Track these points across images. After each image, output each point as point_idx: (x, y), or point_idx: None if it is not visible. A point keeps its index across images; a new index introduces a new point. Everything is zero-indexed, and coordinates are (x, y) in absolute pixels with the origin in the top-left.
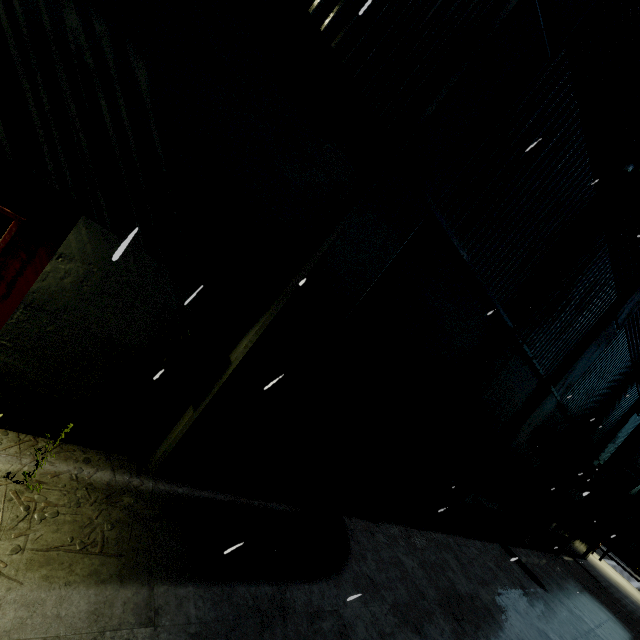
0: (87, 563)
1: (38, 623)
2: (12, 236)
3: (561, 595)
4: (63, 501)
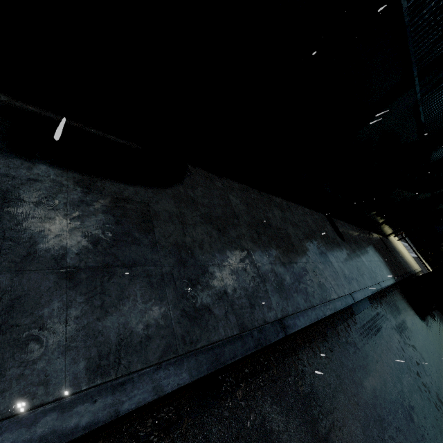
0: None
1: None
2: None
3: (353, 245)
4: None
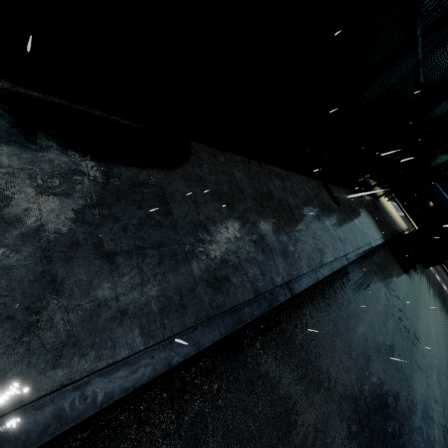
0: None
1: None
2: None
3: (347, 209)
4: None
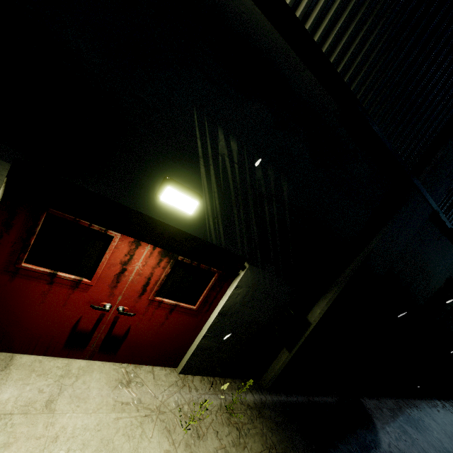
0: None
1: None
2: (215, 281)
3: None
4: (246, 420)
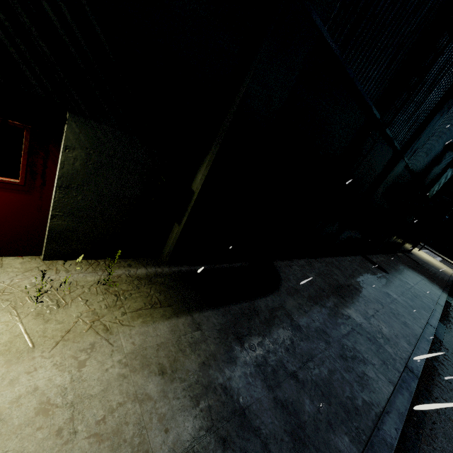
0: (157, 312)
1: (151, 339)
2: (29, 142)
3: (396, 274)
4: (130, 288)
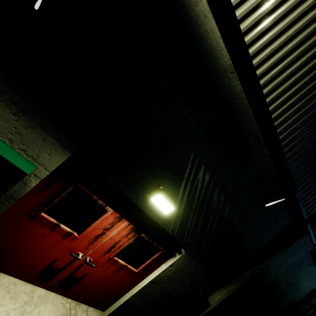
0: None
1: None
2: (158, 256)
3: None
4: None
